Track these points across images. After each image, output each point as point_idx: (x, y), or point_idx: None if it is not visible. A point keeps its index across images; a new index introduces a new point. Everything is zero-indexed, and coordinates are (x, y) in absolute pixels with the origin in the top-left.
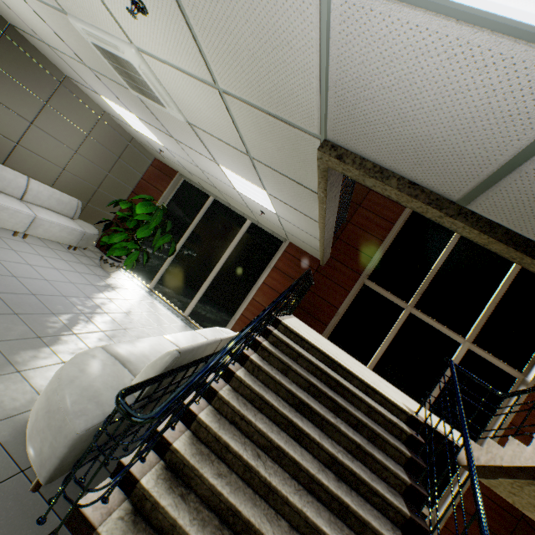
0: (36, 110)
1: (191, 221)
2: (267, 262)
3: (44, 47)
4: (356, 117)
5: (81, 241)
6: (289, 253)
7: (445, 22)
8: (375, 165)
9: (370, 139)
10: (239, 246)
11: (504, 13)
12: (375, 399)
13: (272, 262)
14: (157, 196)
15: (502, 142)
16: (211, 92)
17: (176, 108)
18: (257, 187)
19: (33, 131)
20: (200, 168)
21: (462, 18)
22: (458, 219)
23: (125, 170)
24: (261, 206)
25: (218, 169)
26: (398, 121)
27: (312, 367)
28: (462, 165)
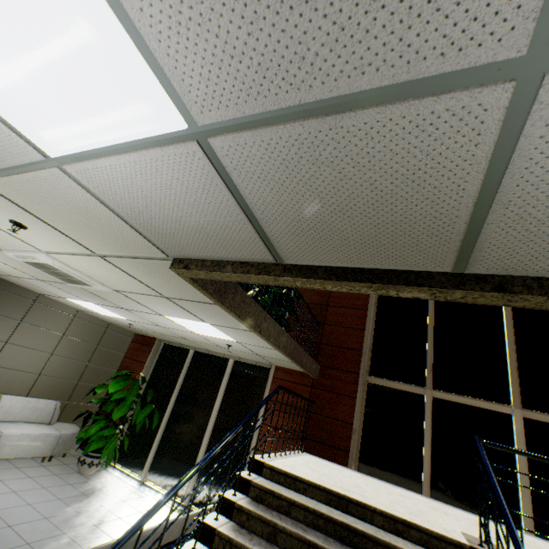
0: (11, 330)
1: (176, 381)
2: (260, 396)
3: (15, 279)
4: (163, 233)
5: (57, 446)
6: (279, 378)
7: (116, 158)
8: (213, 261)
9: (186, 243)
10: (228, 390)
11: (125, 140)
12: (414, 539)
13: (265, 394)
14: (140, 368)
15: (226, 206)
16: (99, 260)
17: (99, 283)
18: (200, 322)
19: (7, 349)
20: (161, 326)
21: (121, 152)
22: (285, 275)
23: (106, 354)
24: (221, 339)
25: (168, 320)
26: (178, 223)
27: (310, 516)
28: (237, 233)
